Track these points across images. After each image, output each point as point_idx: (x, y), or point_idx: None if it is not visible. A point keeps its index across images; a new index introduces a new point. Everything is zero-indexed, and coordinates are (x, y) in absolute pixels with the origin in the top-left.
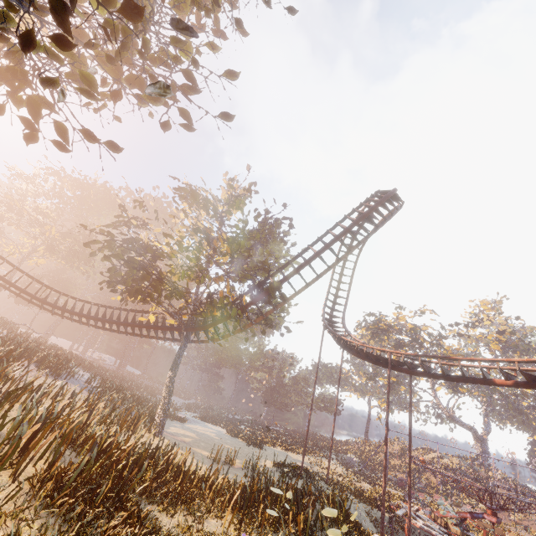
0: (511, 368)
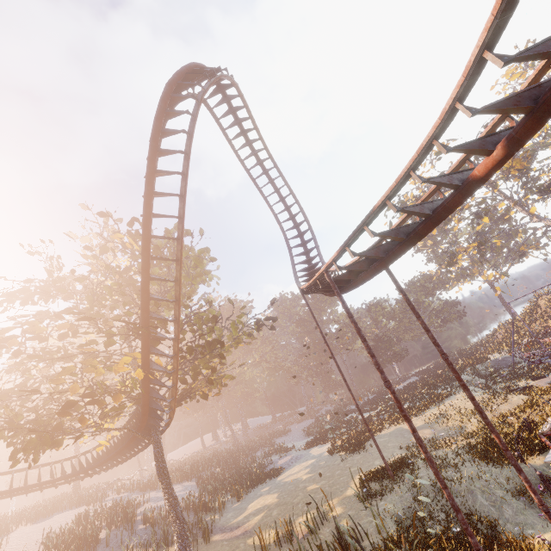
0: (494, 120)
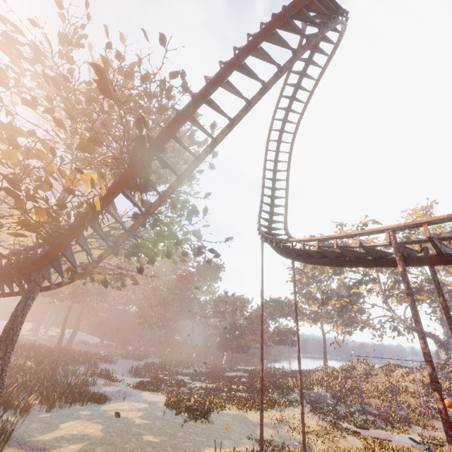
0: None
